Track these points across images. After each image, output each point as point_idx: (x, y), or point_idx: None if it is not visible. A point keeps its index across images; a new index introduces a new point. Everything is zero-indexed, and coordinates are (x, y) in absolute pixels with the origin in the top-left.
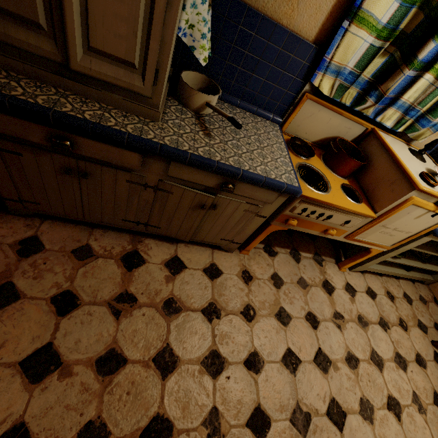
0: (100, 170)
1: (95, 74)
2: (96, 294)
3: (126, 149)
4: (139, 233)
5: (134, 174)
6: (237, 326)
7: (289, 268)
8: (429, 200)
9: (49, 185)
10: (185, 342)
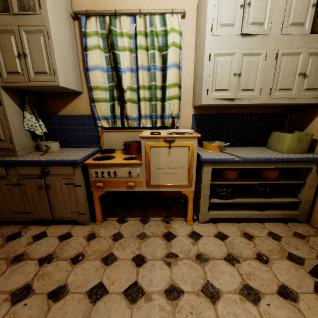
0: None
1: None
2: None
3: None
4: (29, 224)
5: (6, 179)
6: (60, 268)
7: (133, 228)
8: (159, 141)
9: None
10: (10, 279)
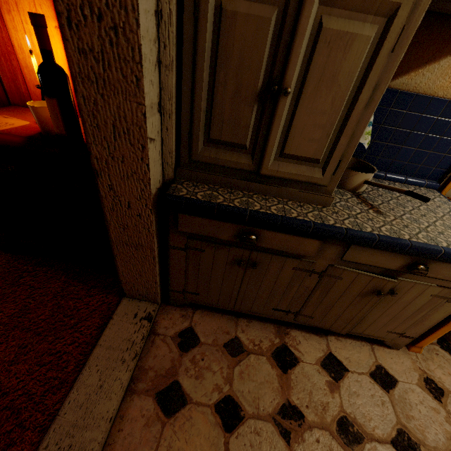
0: (270, 259)
1: (279, 175)
2: (257, 403)
3: (307, 237)
4: (283, 323)
5: (303, 261)
6: None
7: None
8: None
9: (215, 276)
10: None
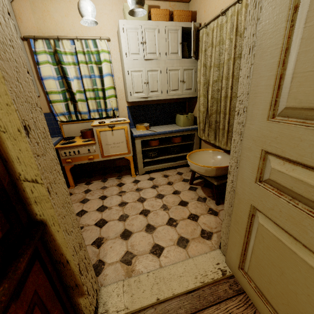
0: None
1: None
2: None
3: None
4: None
5: None
6: None
7: (97, 185)
8: (105, 127)
9: None
10: None
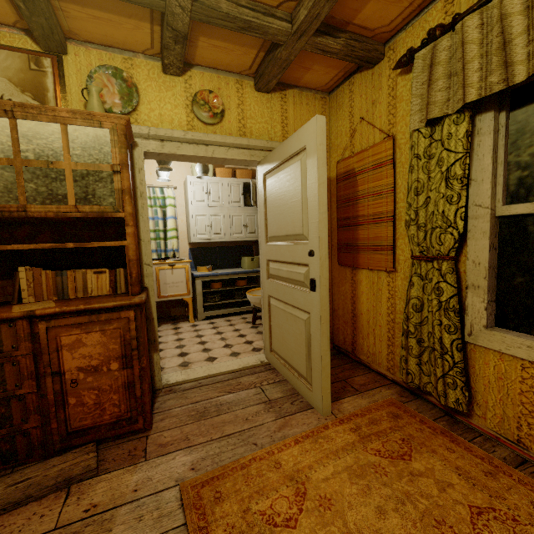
0: None
1: None
2: None
3: None
4: None
5: None
6: None
7: None
8: (165, 266)
9: None
10: None
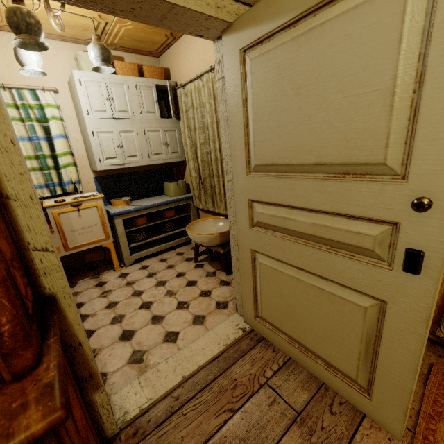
0: None
1: None
2: None
3: None
4: None
5: None
6: None
7: None
8: (66, 207)
9: None
10: None
